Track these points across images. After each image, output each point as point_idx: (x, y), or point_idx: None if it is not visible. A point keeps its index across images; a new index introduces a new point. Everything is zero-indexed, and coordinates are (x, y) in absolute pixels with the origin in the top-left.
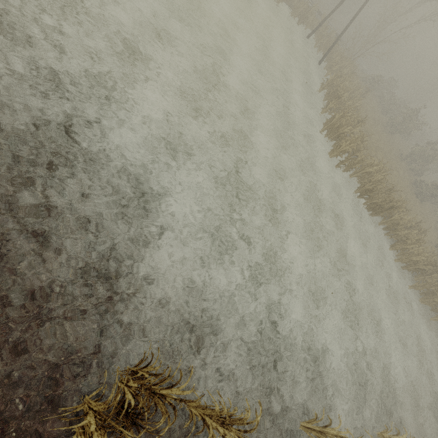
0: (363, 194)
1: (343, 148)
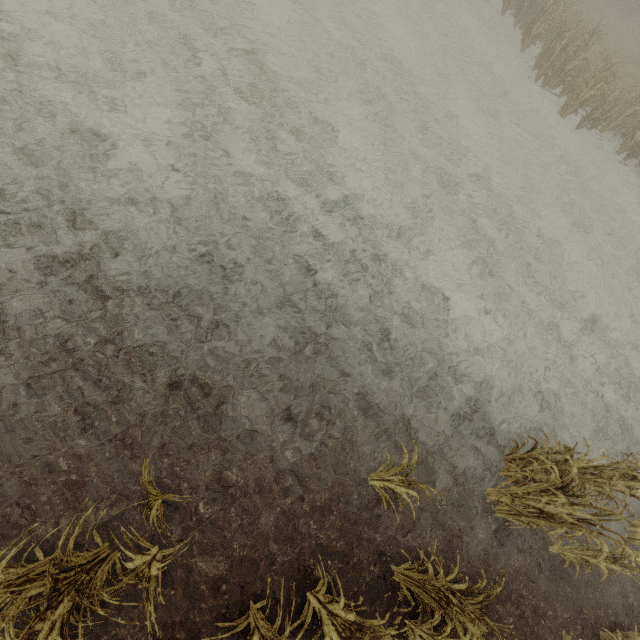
0: (634, 152)
1: (583, 95)
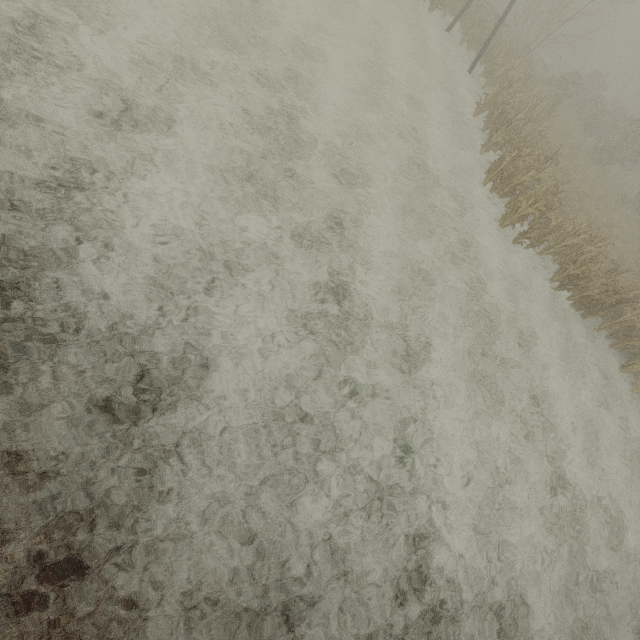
0: (566, 284)
1: (523, 210)
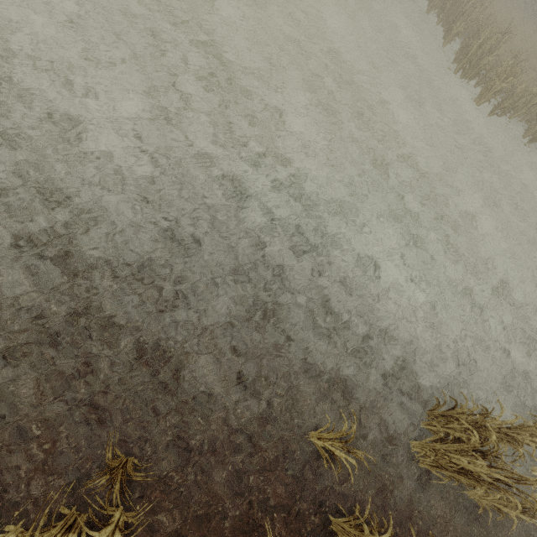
0: (536, 136)
1: (496, 87)
